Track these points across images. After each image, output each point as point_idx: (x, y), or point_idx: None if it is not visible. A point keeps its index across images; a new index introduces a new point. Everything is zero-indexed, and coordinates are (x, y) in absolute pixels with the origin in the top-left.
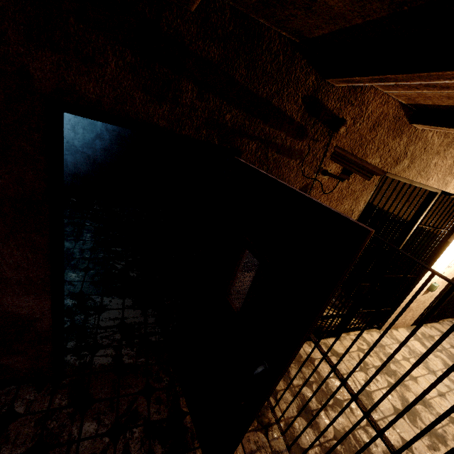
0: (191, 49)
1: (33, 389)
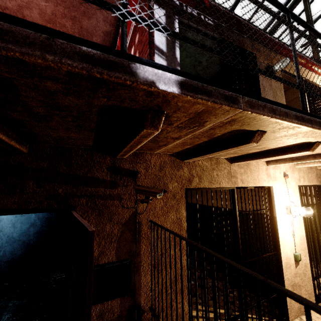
0: (29, 166)
1: None
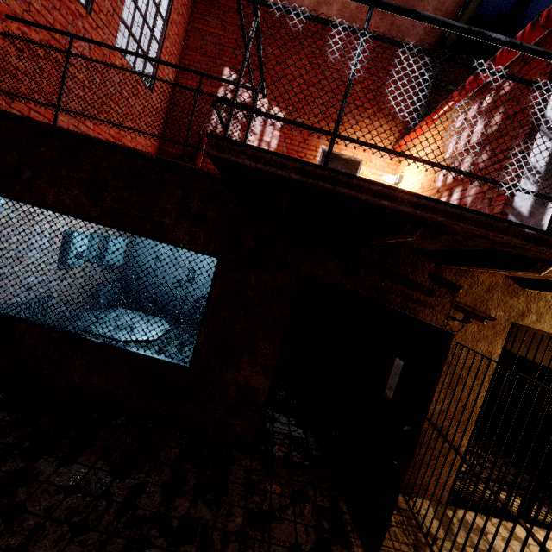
0: (365, 256)
1: (240, 452)
